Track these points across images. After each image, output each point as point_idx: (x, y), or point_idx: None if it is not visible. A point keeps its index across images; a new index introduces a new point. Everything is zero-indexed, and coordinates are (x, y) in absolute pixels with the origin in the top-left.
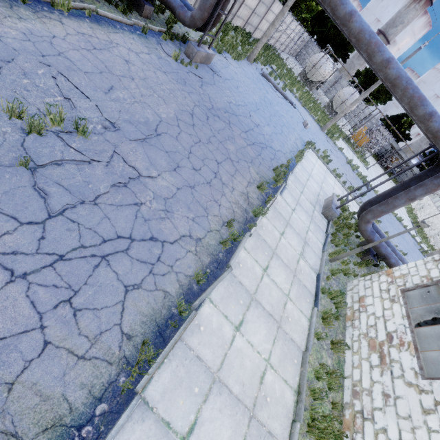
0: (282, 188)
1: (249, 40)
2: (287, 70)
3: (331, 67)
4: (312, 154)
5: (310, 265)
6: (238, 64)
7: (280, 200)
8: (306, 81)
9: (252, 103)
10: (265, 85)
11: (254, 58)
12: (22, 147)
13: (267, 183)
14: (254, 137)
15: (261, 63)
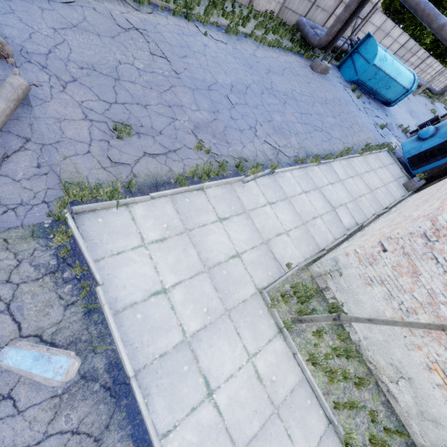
0: None
1: None
2: None
3: None
4: None
5: None
6: (437, 104)
7: None
8: None
9: None
10: (446, 111)
11: (441, 101)
12: (432, 114)
13: None
14: None
15: (442, 103)
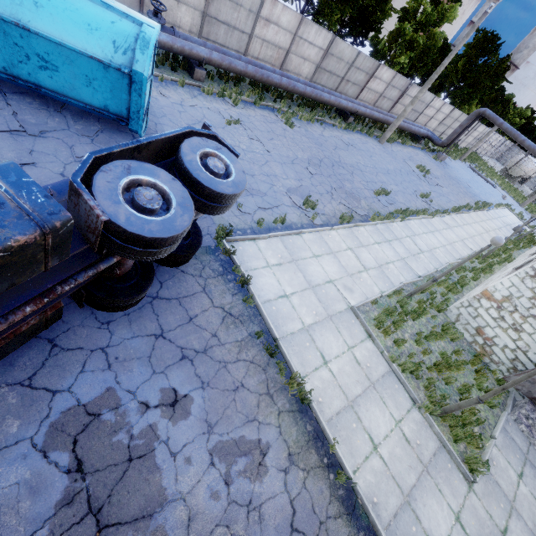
0: (487, 210)
1: (458, 149)
2: (488, 167)
3: (532, 164)
4: (508, 211)
5: (502, 233)
6: (455, 162)
7: (486, 213)
8: (507, 175)
9: (466, 179)
10: (472, 173)
11: (464, 158)
12: (420, 174)
13: (480, 201)
14: (470, 191)
15: (468, 162)
